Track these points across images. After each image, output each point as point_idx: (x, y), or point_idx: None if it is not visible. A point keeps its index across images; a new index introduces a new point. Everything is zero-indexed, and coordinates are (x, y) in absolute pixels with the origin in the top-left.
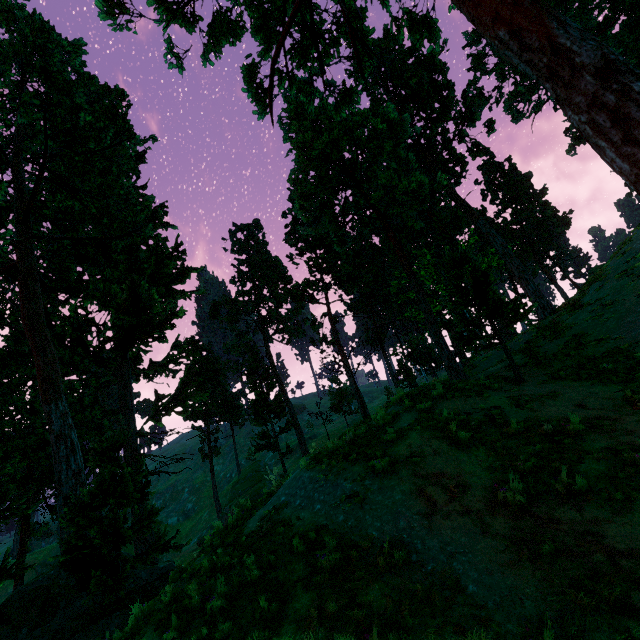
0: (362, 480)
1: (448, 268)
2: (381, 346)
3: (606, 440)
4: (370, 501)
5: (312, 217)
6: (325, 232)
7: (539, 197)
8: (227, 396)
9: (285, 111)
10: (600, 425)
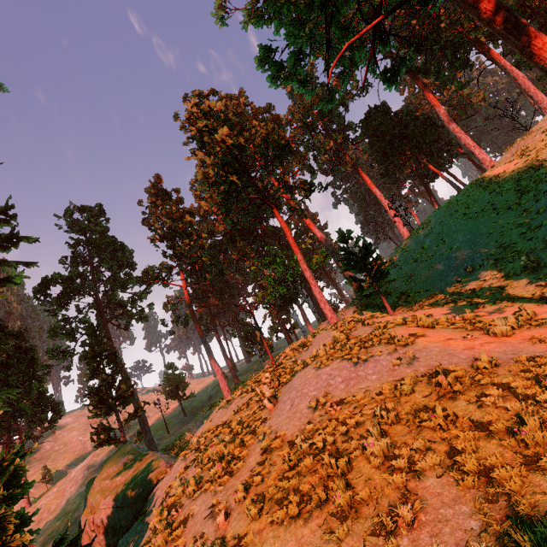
0: (395, 352)
1: (339, 241)
2: (216, 332)
3: (489, 318)
4: (420, 356)
5: (221, 194)
6: (188, 222)
7: (323, 229)
8: (44, 392)
9: (192, 109)
10: (477, 314)
